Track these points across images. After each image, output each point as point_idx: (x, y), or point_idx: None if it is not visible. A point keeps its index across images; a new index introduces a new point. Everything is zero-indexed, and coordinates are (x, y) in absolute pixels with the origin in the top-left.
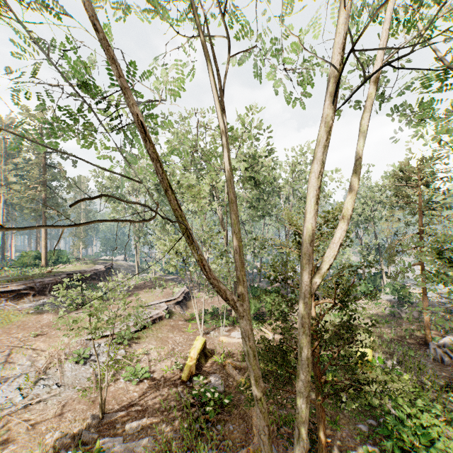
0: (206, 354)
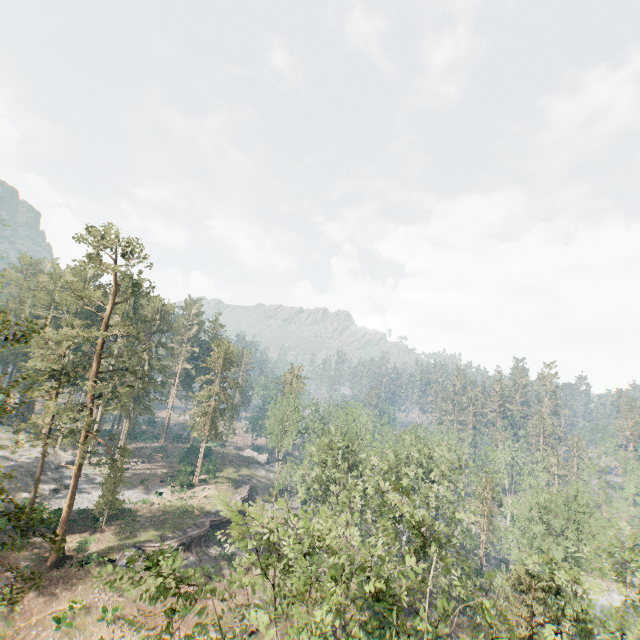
0: None
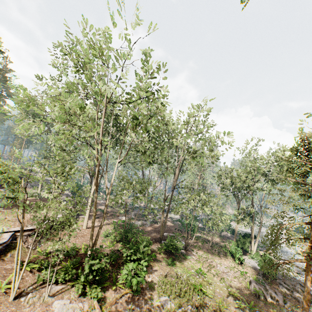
0: None
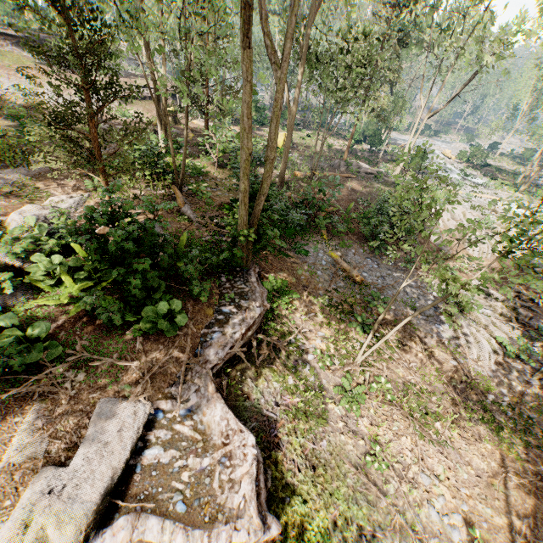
0: (176, 121)
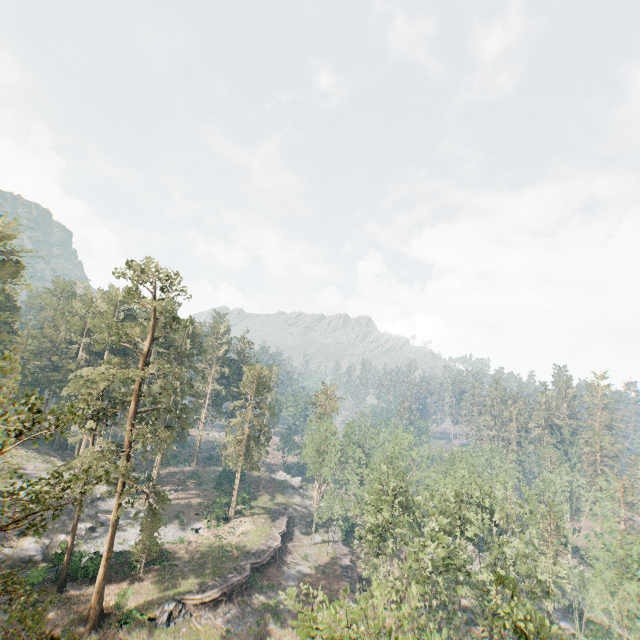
0: None
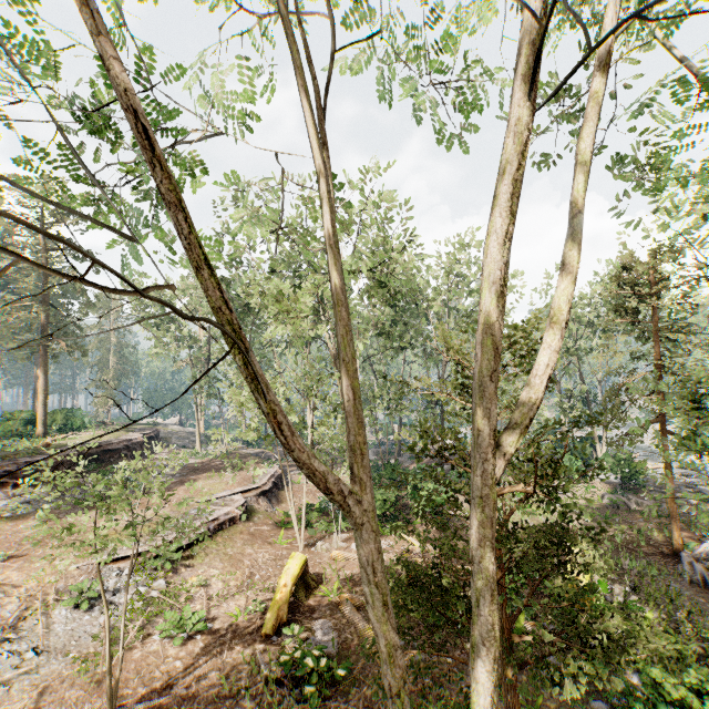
0: (307, 583)
